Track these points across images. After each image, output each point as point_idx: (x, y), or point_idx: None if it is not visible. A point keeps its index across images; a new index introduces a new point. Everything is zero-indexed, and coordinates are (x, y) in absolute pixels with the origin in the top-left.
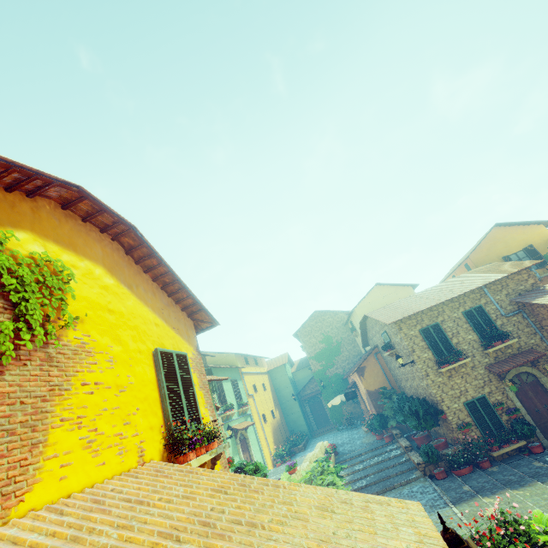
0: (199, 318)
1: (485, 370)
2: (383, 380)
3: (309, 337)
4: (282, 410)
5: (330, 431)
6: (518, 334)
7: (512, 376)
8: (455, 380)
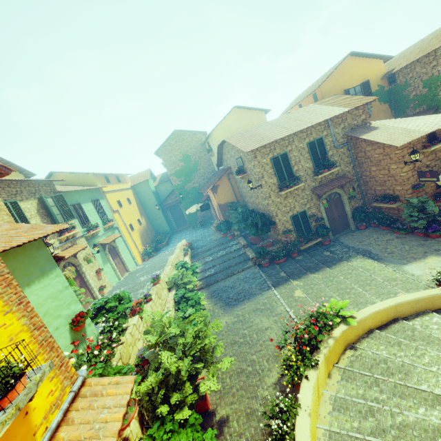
0: None
1: (310, 191)
2: (231, 196)
3: (169, 156)
4: (147, 217)
5: (187, 229)
6: (340, 163)
7: (326, 195)
8: (288, 200)
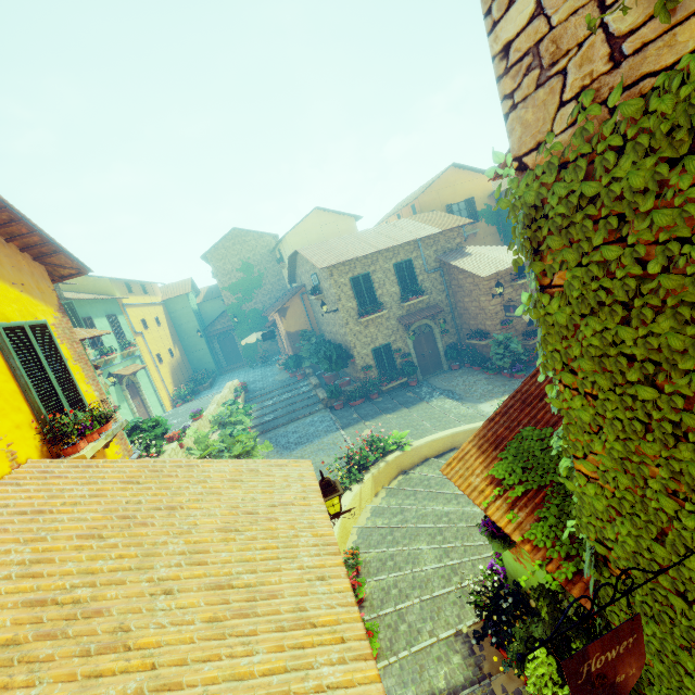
0: (56, 262)
1: (396, 321)
2: (305, 322)
3: (223, 263)
4: (183, 347)
5: (241, 368)
6: (432, 290)
7: (415, 327)
8: (370, 329)
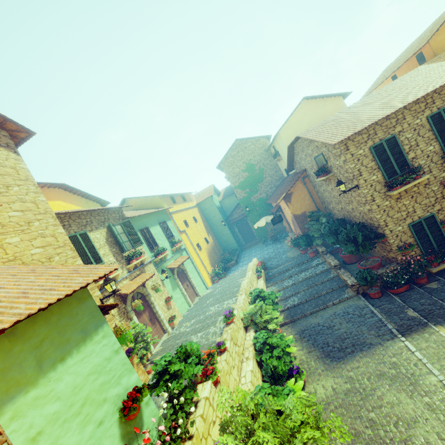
0: None
1: (439, 186)
2: (309, 203)
3: (232, 168)
4: (214, 234)
5: (256, 245)
6: None
7: None
8: (403, 202)
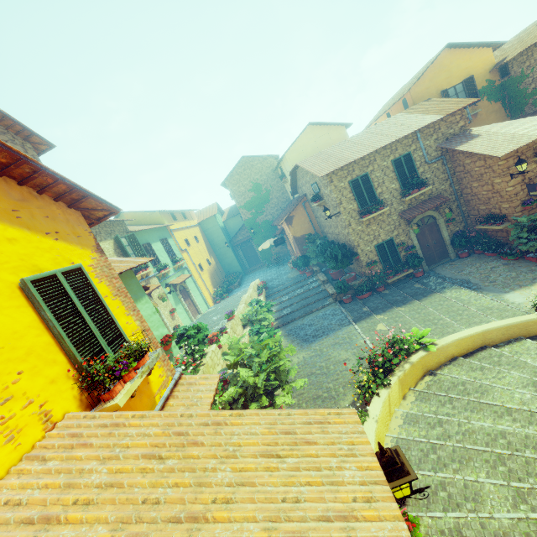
0: (89, 206)
1: (398, 216)
2: (308, 227)
3: (238, 186)
4: (216, 256)
5: (260, 268)
6: (433, 181)
7: (418, 220)
8: (372, 227)
